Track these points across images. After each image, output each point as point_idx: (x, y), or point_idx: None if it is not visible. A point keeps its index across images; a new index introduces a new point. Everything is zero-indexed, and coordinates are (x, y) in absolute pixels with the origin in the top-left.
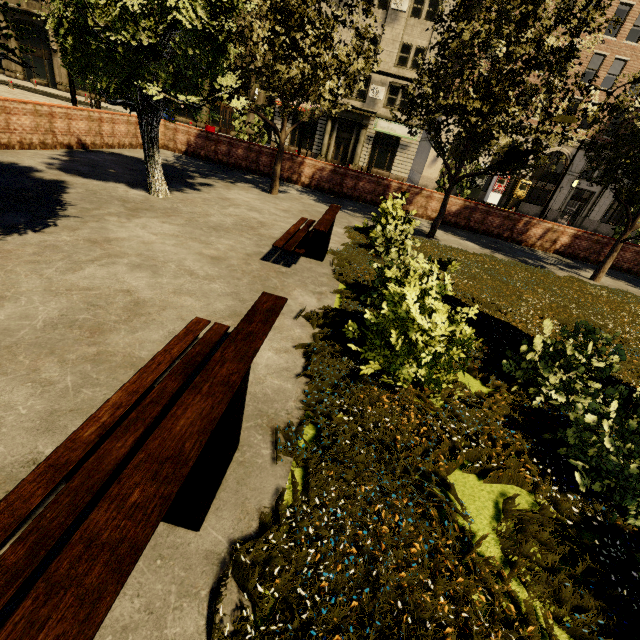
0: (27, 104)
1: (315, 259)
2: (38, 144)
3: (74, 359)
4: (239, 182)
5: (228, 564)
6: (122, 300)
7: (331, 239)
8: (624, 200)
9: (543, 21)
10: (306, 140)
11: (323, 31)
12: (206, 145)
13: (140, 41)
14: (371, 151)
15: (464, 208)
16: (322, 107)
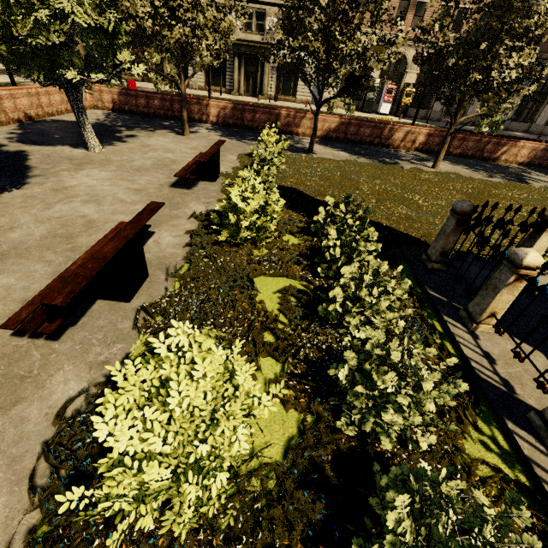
0: None
1: (209, 181)
2: None
3: (61, 251)
4: (158, 129)
5: (142, 311)
6: (81, 221)
7: (226, 165)
8: (445, 102)
9: None
10: (219, 78)
11: None
12: (128, 101)
13: (53, 40)
14: (276, 80)
15: (341, 124)
16: (205, 61)
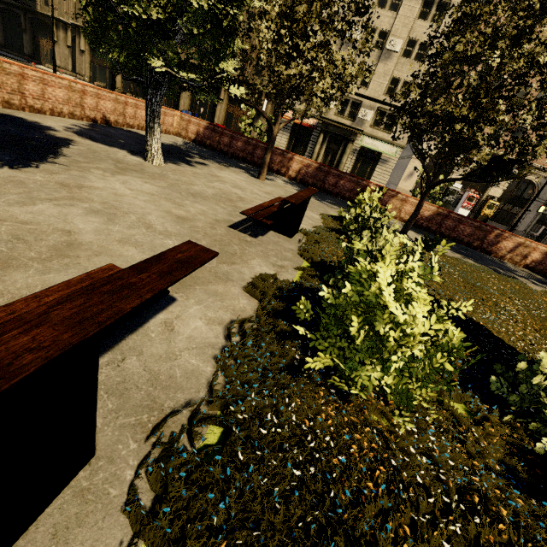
0: (64, 80)
1: (284, 235)
2: (67, 114)
3: None
4: (233, 167)
5: None
6: (55, 239)
7: (305, 221)
8: None
9: (541, 37)
10: (300, 147)
11: (323, 39)
12: (212, 136)
13: (152, 18)
14: (355, 162)
15: (437, 214)
16: (314, 104)
